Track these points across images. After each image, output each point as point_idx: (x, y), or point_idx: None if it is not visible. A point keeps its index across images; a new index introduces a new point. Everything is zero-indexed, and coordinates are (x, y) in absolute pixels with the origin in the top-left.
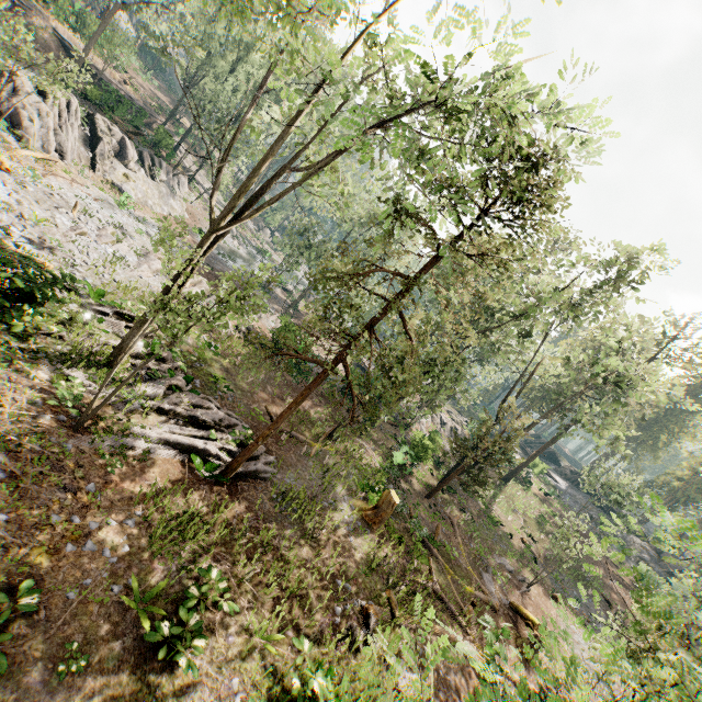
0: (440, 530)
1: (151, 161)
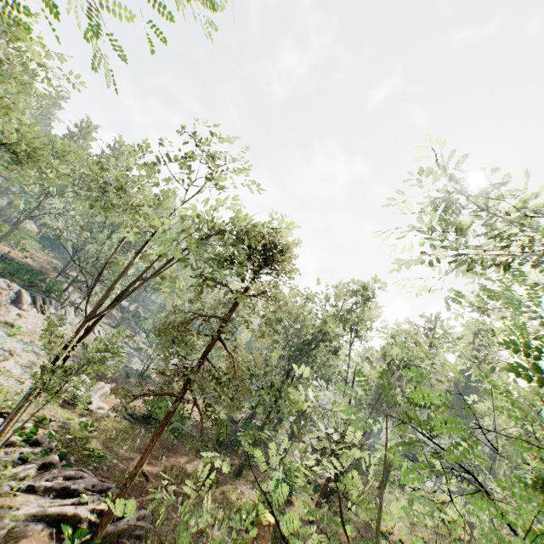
0: None
1: (43, 301)
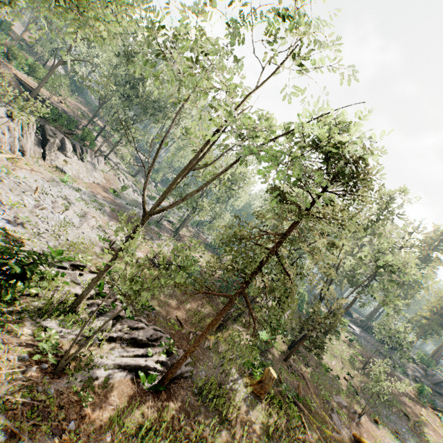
0: (301, 388)
1: (81, 150)
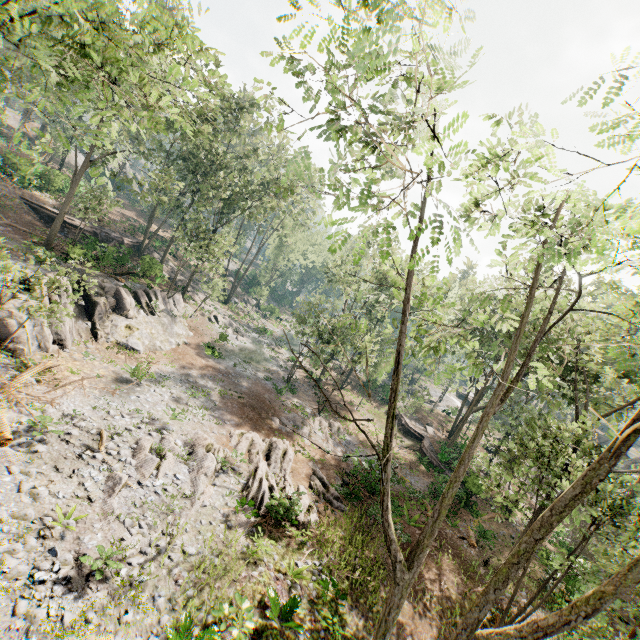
0: None
1: (147, 296)
